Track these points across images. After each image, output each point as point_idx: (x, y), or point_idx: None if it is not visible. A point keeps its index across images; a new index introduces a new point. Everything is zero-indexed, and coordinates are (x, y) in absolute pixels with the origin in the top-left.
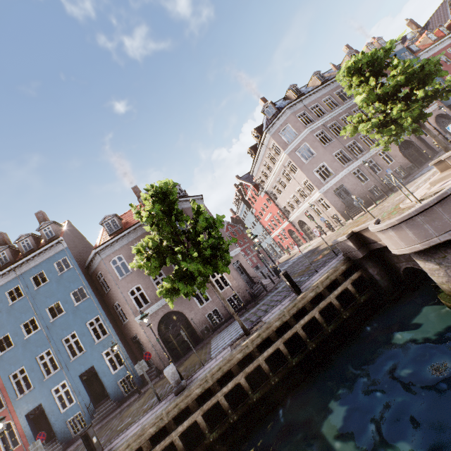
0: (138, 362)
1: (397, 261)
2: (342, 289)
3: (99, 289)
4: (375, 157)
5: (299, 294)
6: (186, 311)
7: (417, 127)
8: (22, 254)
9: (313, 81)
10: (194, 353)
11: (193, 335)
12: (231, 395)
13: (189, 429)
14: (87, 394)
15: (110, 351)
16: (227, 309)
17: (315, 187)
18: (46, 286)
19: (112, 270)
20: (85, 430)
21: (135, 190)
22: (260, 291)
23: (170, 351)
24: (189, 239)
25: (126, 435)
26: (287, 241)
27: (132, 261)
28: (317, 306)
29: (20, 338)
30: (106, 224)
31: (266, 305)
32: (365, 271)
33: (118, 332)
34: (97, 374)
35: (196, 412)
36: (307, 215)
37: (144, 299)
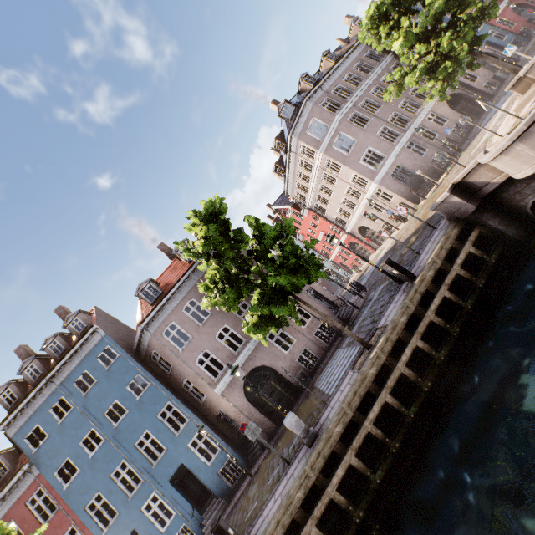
0: (246, 426)
1: (521, 197)
2: (464, 256)
3: (158, 373)
4: (425, 123)
5: (414, 279)
6: (271, 362)
7: (471, 61)
8: (54, 360)
9: (324, 63)
10: (299, 407)
11: (289, 388)
12: (380, 422)
13: (344, 479)
14: (186, 500)
15: (196, 440)
16: (319, 345)
17: (367, 179)
18: (95, 388)
19: (168, 343)
20: (216, 523)
21: (162, 248)
22: (349, 313)
23: (269, 415)
24: (258, 261)
25: (266, 516)
26: (350, 258)
27: (187, 325)
28: (443, 283)
29: (84, 459)
30: (142, 293)
31: (369, 318)
32: (483, 227)
33: (198, 414)
34: (190, 473)
35: (347, 454)
36: (369, 214)
37: (212, 372)
